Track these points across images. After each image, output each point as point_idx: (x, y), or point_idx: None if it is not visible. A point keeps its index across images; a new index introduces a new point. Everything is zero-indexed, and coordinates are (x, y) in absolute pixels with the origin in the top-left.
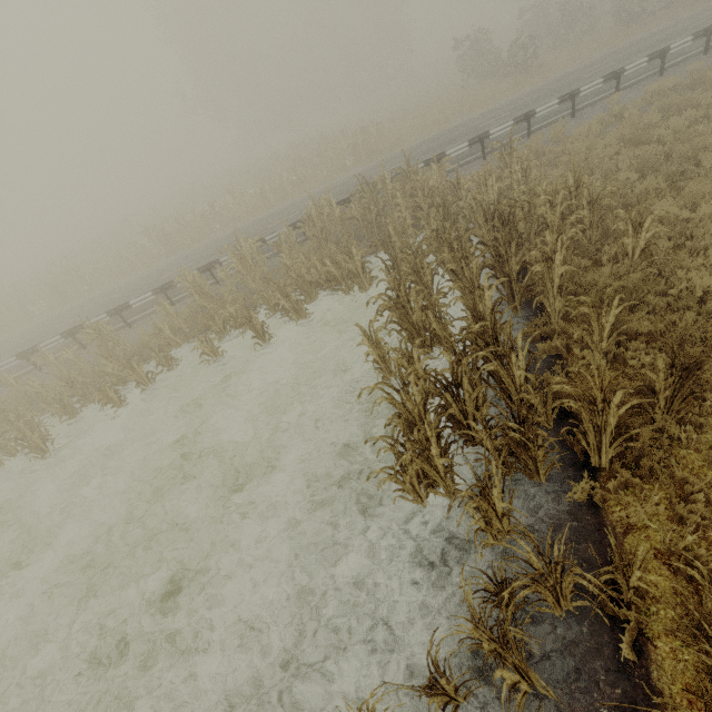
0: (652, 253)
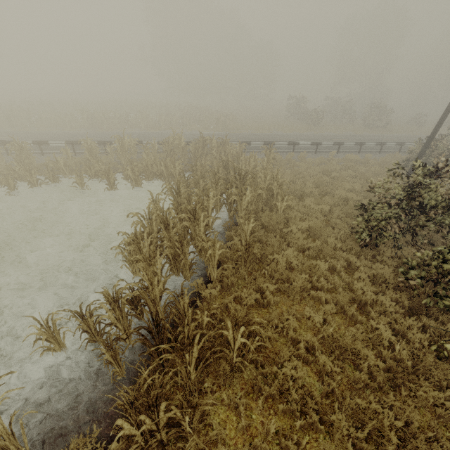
0: (289, 214)
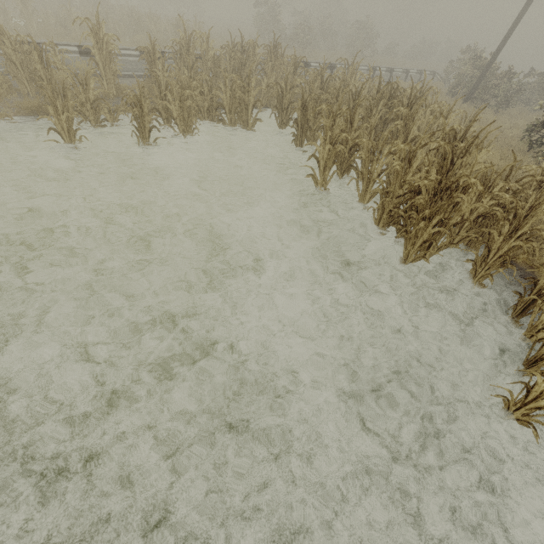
0: None
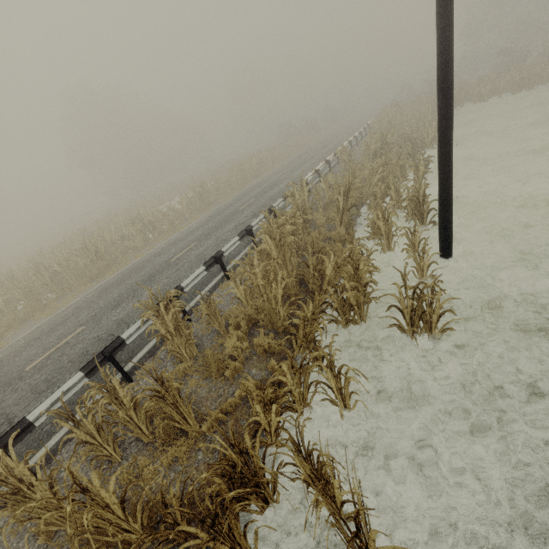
0: None
